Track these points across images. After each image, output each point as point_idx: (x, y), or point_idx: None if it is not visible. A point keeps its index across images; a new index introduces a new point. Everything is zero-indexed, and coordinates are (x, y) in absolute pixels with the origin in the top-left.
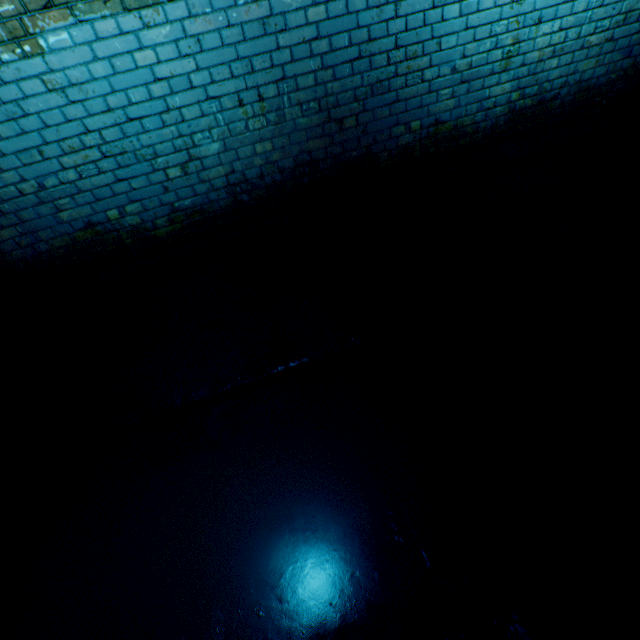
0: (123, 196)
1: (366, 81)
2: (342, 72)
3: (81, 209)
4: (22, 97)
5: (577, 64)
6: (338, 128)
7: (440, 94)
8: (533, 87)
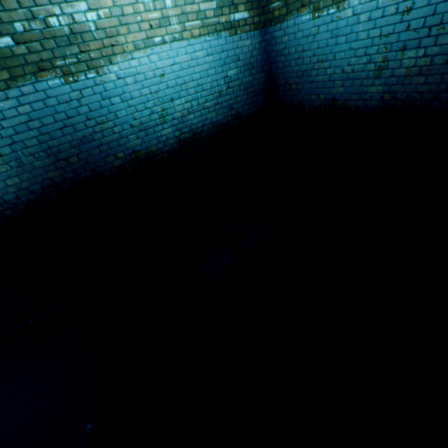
0: None
1: (76, 137)
2: (57, 135)
3: None
4: None
5: (206, 115)
6: (67, 163)
7: (129, 138)
8: (186, 128)
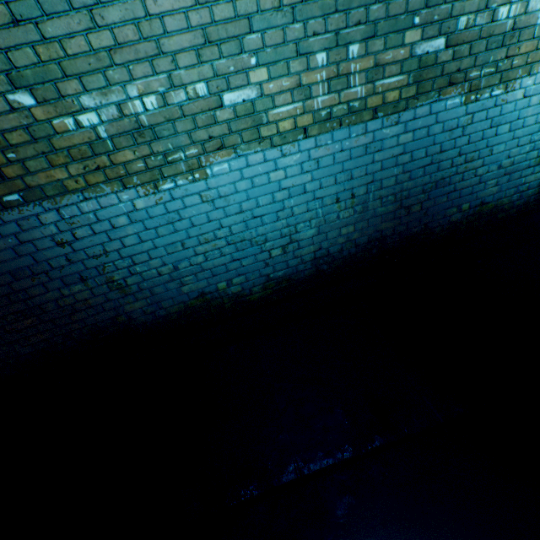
0: (233, 271)
1: (432, 179)
2: (416, 174)
3: (199, 283)
4: (182, 207)
5: None
6: (406, 212)
7: (487, 183)
8: None
